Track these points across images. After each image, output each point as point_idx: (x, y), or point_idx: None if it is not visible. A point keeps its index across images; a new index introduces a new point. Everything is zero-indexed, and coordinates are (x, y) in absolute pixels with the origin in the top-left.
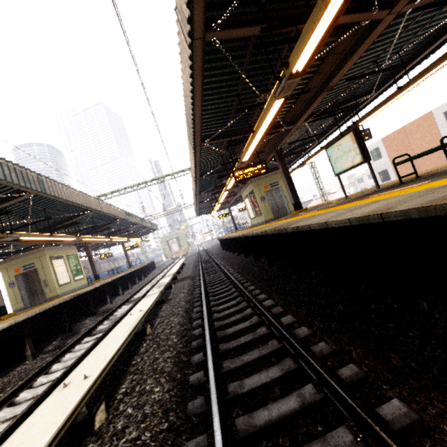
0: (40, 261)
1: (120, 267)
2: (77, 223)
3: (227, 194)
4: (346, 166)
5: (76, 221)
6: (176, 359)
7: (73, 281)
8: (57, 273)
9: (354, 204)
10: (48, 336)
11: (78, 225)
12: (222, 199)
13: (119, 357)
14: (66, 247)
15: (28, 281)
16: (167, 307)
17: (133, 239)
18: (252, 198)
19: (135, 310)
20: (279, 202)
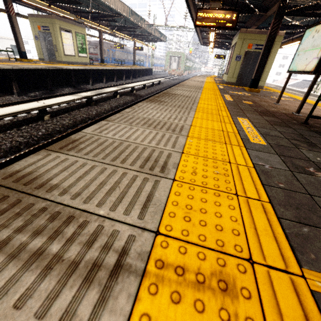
0: (53, 28)
1: (124, 61)
2: (80, 3)
3: (214, 35)
4: (300, 67)
5: (77, 1)
6: (18, 144)
7: (77, 56)
8: (64, 44)
9: (206, 116)
10: (37, 87)
11: (87, 5)
12: (212, 38)
13: (14, 124)
14: (76, 24)
15: (47, 40)
16: (85, 110)
17: (138, 41)
18: (232, 52)
19: (47, 101)
20: (252, 69)
